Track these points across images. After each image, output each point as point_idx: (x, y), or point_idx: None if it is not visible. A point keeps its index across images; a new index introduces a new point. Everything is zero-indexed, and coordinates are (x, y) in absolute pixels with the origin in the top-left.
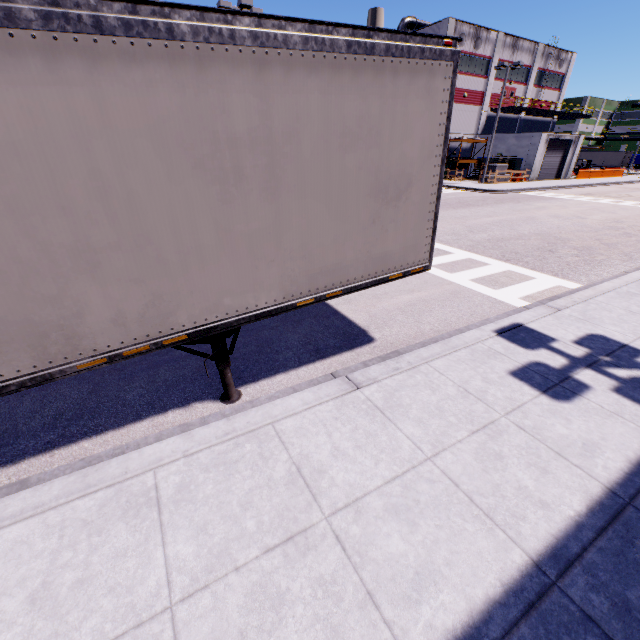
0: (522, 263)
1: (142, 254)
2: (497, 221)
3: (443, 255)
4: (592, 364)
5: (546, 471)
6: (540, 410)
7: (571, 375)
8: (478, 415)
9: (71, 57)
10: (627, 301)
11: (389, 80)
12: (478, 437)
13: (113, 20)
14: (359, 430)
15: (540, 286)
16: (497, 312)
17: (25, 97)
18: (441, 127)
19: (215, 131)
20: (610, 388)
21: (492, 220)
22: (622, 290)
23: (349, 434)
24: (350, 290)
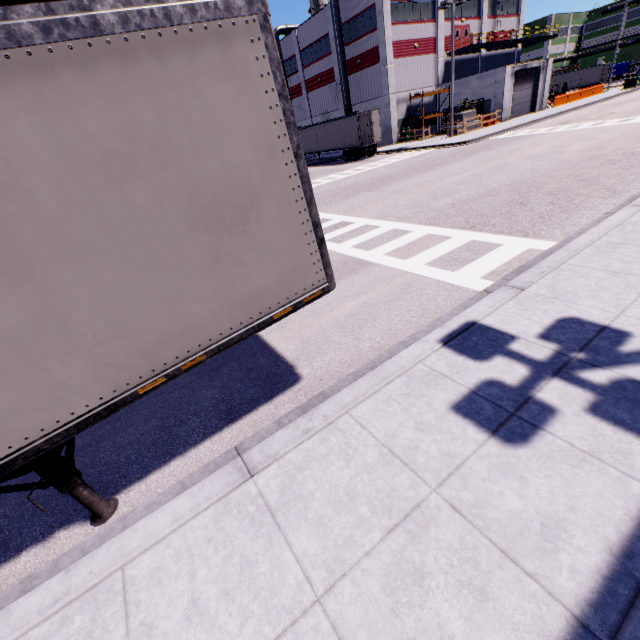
0: (488, 227)
1: None
2: (464, 178)
3: (399, 237)
4: (561, 369)
5: (484, 595)
6: (486, 468)
7: (532, 394)
8: (400, 495)
9: None
10: (608, 257)
11: (152, 65)
12: (394, 540)
13: None
14: (234, 557)
15: (507, 255)
16: (453, 304)
17: None
18: (275, 110)
19: None
20: (584, 407)
21: (459, 178)
22: (602, 242)
23: (219, 568)
24: (218, 350)
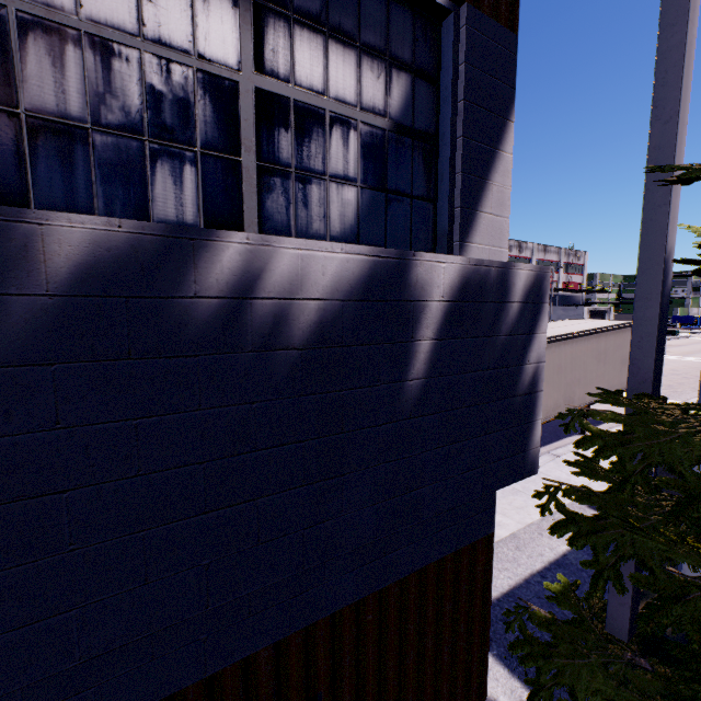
0: None
1: (585, 380)
2: None
3: None
4: None
5: None
6: None
7: None
8: None
9: (586, 340)
10: None
11: (624, 333)
12: None
13: (591, 333)
14: None
15: None
16: None
17: (580, 348)
18: None
19: (598, 350)
20: None
21: None
22: None
23: None
24: None
